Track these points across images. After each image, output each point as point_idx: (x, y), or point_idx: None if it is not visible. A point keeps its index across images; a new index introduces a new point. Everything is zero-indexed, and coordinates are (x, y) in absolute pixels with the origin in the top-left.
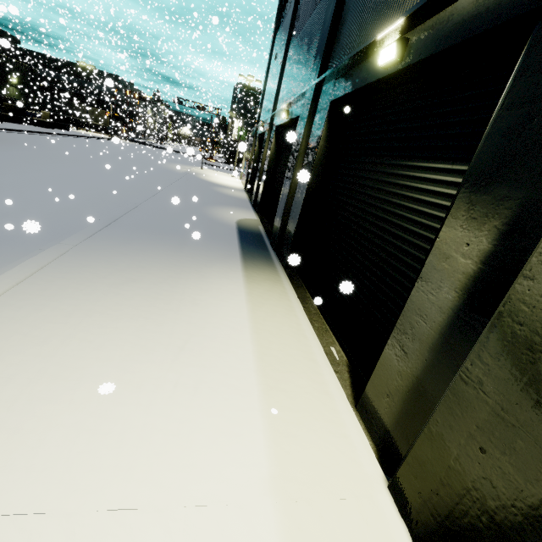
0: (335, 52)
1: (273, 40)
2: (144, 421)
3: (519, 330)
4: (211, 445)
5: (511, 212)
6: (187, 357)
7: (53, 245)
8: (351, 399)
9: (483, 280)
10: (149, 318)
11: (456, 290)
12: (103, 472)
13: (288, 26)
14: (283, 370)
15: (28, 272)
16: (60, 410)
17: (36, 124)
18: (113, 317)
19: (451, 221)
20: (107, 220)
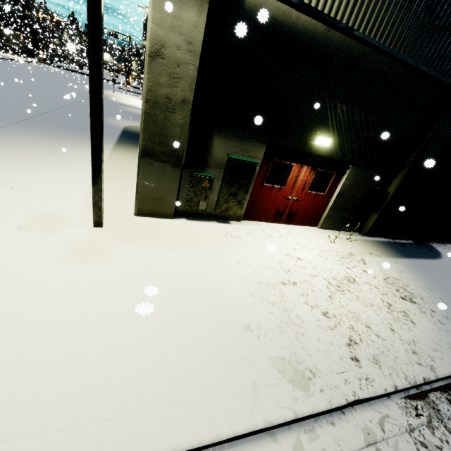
0: None
1: None
2: (38, 177)
3: None
4: (66, 185)
5: None
6: (63, 167)
7: None
8: None
9: None
10: (46, 156)
11: None
12: (20, 183)
13: None
14: (112, 176)
15: None
16: (1, 171)
17: None
18: (26, 153)
19: None
20: (23, 117)
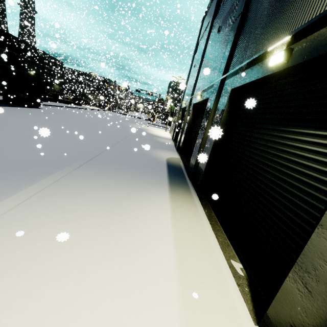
0: (234, 60)
1: (193, 57)
2: (89, 323)
3: None
4: None
5: None
6: (127, 263)
7: (58, 171)
8: (253, 315)
9: None
10: (105, 226)
11: None
12: None
13: (202, 50)
14: (197, 281)
15: (39, 189)
16: (31, 304)
17: (65, 102)
18: (83, 224)
19: None
20: (90, 156)
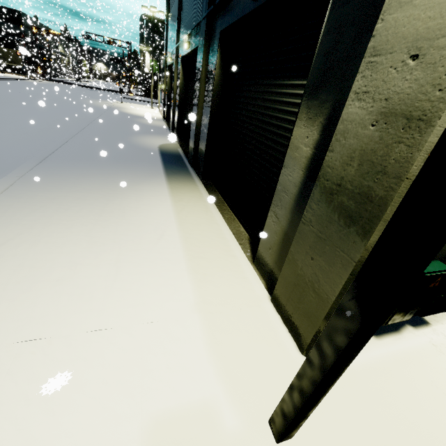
0: None
1: None
2: (105, 285)
3: (327, 184)
4: (154, 292)
5: (328, 110)
6: (130, 245)
7: (1, 178)
8: (251, 258)
9: (315, 160)
10: (96, 223)
11: (302, 169)
12: (83, 314)
13: None
14: (202, 246)
15: None
16: (43, 285)
17: None
18: (68, 225)
19: (299, 122)
20: (43, 154)
